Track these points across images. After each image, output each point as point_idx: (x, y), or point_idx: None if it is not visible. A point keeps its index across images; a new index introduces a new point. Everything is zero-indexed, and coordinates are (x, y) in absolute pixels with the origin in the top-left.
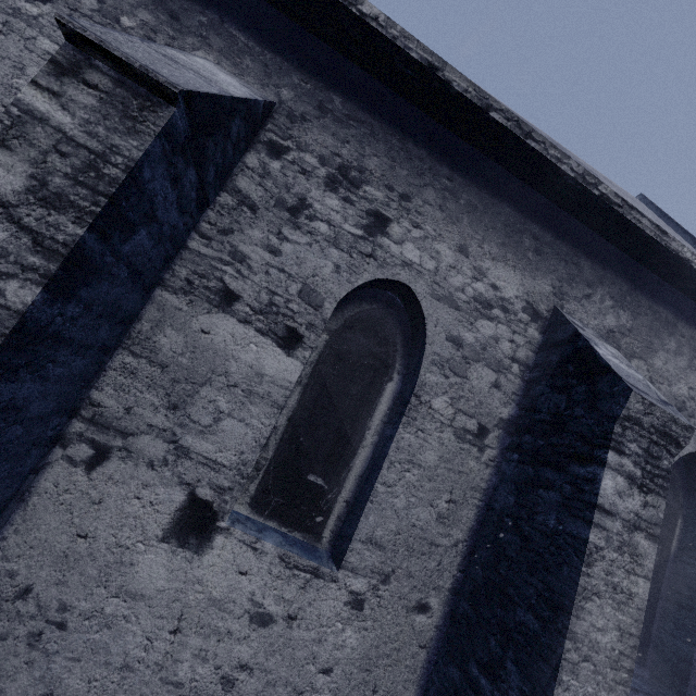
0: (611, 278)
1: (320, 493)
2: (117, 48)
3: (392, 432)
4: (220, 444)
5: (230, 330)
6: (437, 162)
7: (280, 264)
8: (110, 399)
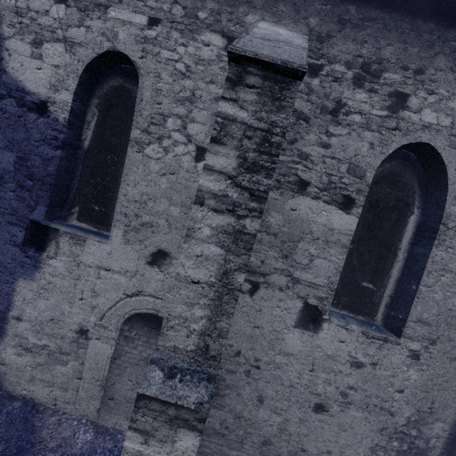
0: None
1: (371, 292)
2: (263, 54)
3: (424, 251)
4: (315, 274)
5: (307, 205)
6: (445, 29)
7: (331, 154)
8: (252, 258)
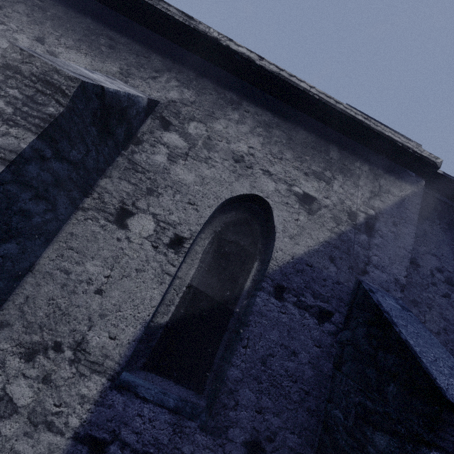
0: (180, 69)
1: None
2: None
3: None
4: None
5: None
6: None
7: None
8: None
